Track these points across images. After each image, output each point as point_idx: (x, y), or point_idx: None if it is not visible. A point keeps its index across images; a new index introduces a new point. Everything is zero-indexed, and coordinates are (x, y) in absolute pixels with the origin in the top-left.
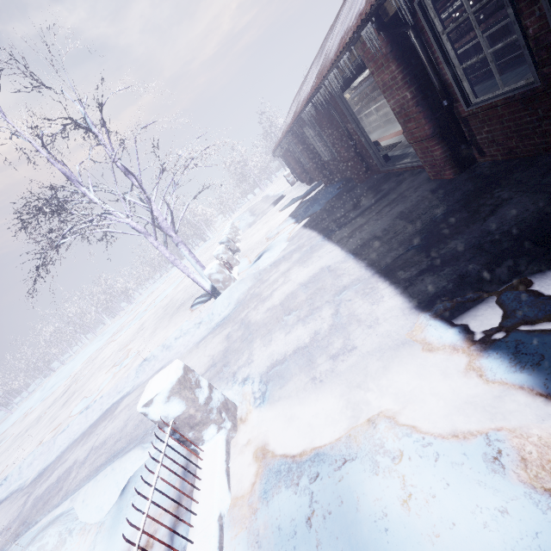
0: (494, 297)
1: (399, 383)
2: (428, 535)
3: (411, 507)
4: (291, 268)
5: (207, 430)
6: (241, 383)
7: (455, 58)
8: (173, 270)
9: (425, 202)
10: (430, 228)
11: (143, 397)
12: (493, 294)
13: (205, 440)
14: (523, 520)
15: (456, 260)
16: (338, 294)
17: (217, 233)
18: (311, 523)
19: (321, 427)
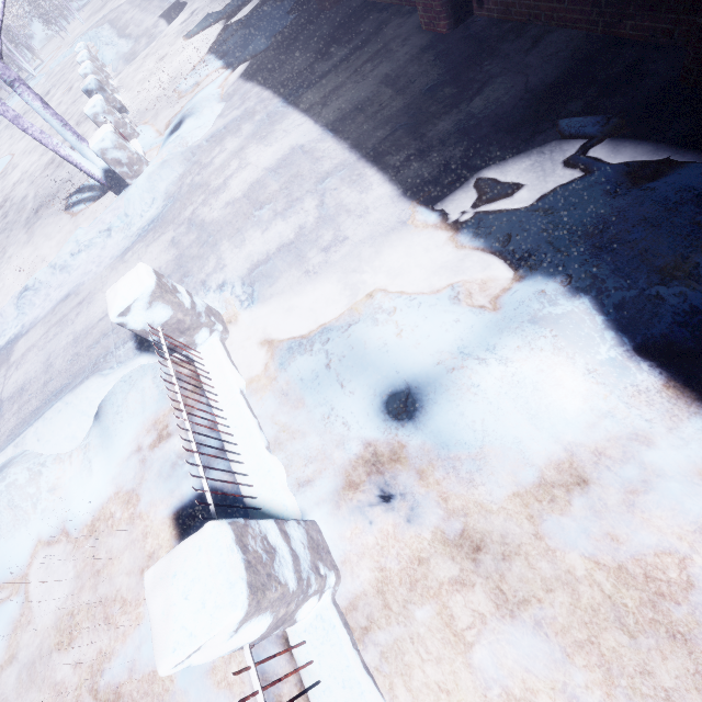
0: (469, 183)
1: (390, 263)
2: (413, 345)
3: (402, 335)
4: (245, 146)
5: (199, 334)
6: (217, 290)
7: None
8: None
9: (415, 65)
10: (420, 104)
11: (115, 306)
12: (468, 181)
13: (198, 344)
14: (467, 321)
15: (442, 145)
16: (321, 182)
17: (45, 67)
18: (329, 366)
19: (323, 309)
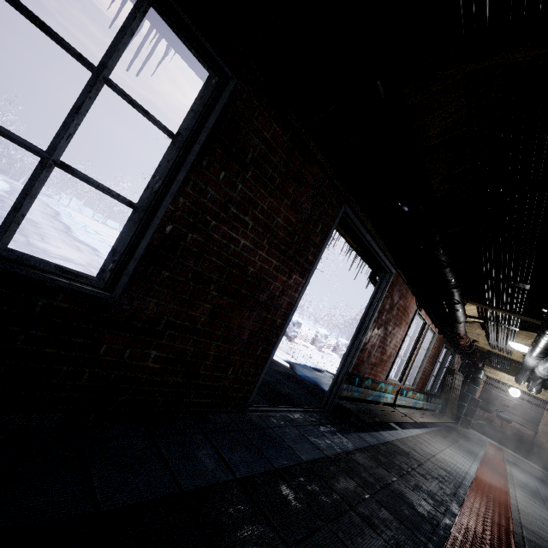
0: None
1: None
2: None
3: None
4: None
5: None
6: None
7: (149, 186)
8: None
9: None
10: None
11: None
12: None
13: None
14: None
15: None
16: None
17: None
18: None
19: None
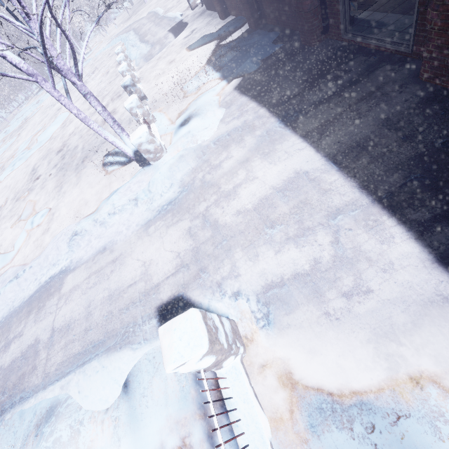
0: None
1: (434, 344)
2: None
3: None
4: (250, 158)
5: (226, 360)
6: (232, 297)
7: None
8: (44, 96)
9: (420, 115)
10: (435, 157)
11: (172, 362)
12: None
13: (224, 367)
14: None
15: None
16: (332, 217)
17: (92, 54)
18: None
19: (351, 368)
